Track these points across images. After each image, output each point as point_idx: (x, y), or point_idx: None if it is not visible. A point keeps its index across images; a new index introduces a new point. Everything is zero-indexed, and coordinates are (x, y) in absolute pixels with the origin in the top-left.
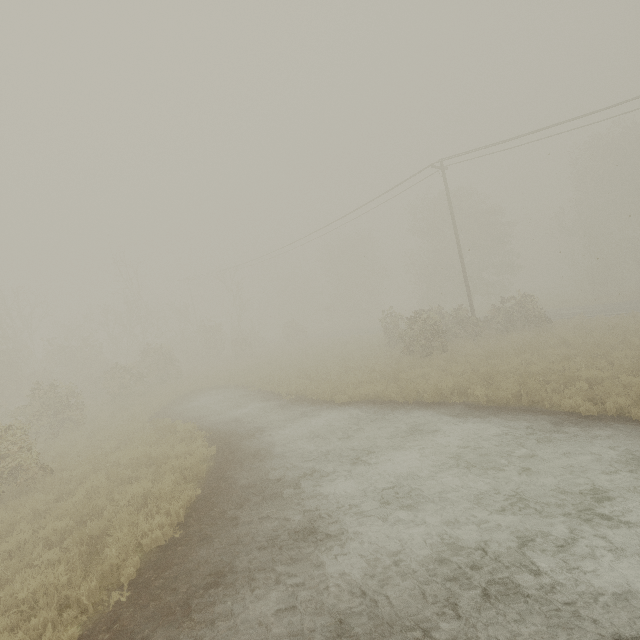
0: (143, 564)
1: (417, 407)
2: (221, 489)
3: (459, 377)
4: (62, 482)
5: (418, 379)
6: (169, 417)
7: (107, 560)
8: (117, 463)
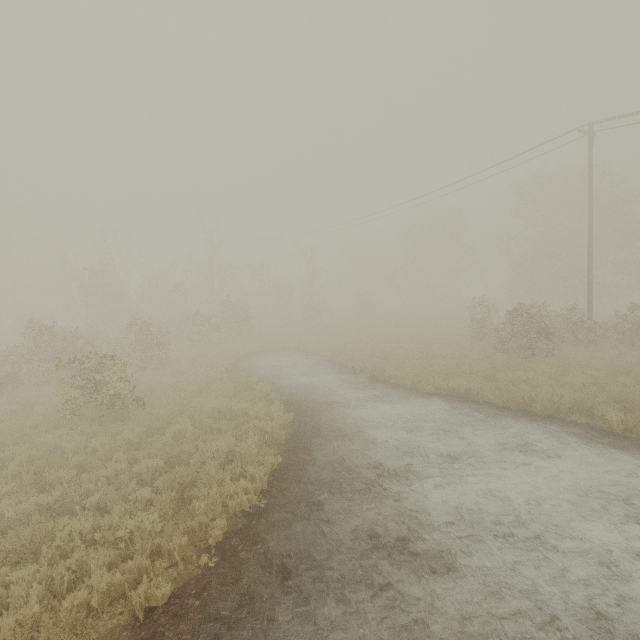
0: (229, 528)
1: (523, 417)
2: (302, 462)
3: (578, 391)
4: (152, 417)
5: (522, 384)
6: (243, 371)
7: (198, 517)
8: (199, 409)
